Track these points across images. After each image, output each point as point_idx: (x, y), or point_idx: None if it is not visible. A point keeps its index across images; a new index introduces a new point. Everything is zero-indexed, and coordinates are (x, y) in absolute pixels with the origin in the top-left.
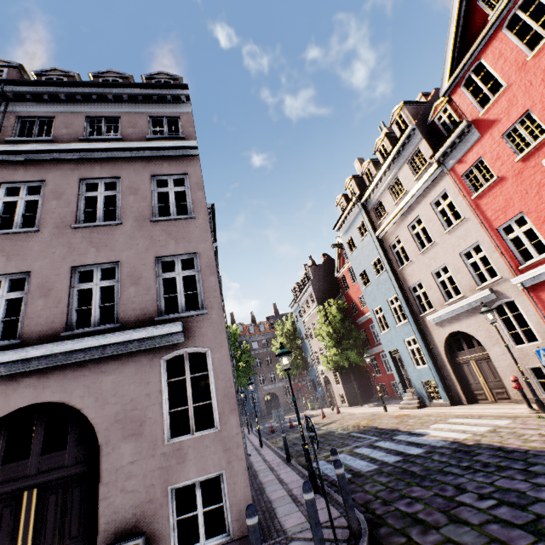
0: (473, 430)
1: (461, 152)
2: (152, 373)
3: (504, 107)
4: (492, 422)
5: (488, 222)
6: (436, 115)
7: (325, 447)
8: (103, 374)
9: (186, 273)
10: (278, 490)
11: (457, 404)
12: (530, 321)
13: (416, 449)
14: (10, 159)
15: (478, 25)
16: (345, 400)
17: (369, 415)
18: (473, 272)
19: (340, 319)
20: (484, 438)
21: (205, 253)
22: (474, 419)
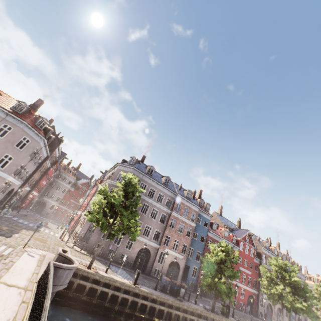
0: None
1: None
2: (304, 318)
3: None
4: None
5: None
6: None
7: None
8: (302, 316)
9: None
10: None
11: None
12: None
13: None
14: None
15: None
16: None
17: None
18: None
19: None
20: None
21: None
22: None
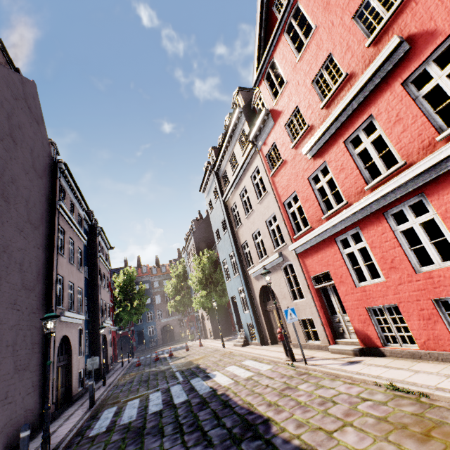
0: (241, 376)
1: (265, 135)
2: None
3: (286, 101)
4: (261, 367)
5: (279, 197)
6: (256, 102)
7: (141, 388)
8: None
9: None
10: (31, 449)
11: (266, 344)
12: (300, 281)
13: (184, 397)
14: None
15: (274, 28)
16: (212, 334)
17: (212, 351)
18: (273, 237)
19: (209, 267)
20: (233, 387)
21: None
22: (257, 362)
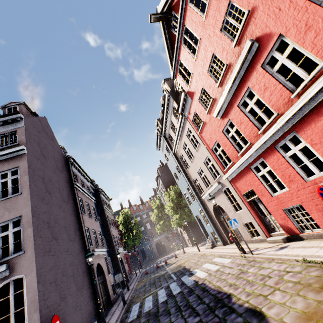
0: (212, 269)
1: (188, 108)
2: None
3: (195, 85)
4: (224, 261)
5: (208, 146)
6: (177, 87)
7: (151, 288)
8: None
9: (15, 230)
10: None
11: (227, 244)
12: (237, 198)
13: (178, 289)
14: None
15: (175, 41)
16: (190, 243)
17: (192, 255)
18: (211, 172)
19: (176, 197)
20: (208, 278)
21: (26, 214)
22: (222, 258)
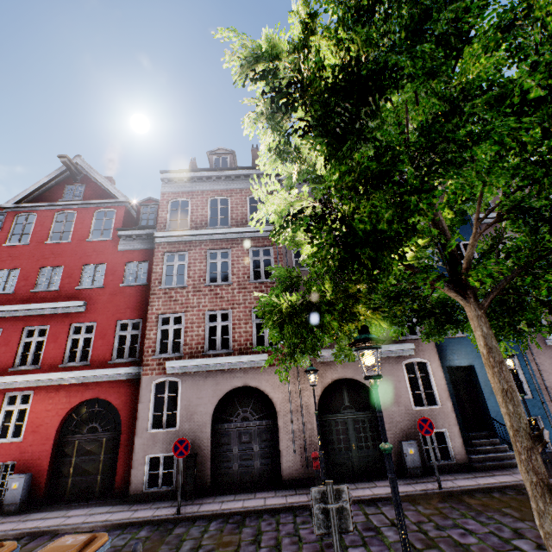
0: None
1: None
2: None
3: None
4: None
5: None
6: None
7: None
8: None
9: None
10: None
11: None
12: None
13: None
14: (486, 222)
15: None
16: None
17: None
18: None
19: None
20: None
21: None
22: None
